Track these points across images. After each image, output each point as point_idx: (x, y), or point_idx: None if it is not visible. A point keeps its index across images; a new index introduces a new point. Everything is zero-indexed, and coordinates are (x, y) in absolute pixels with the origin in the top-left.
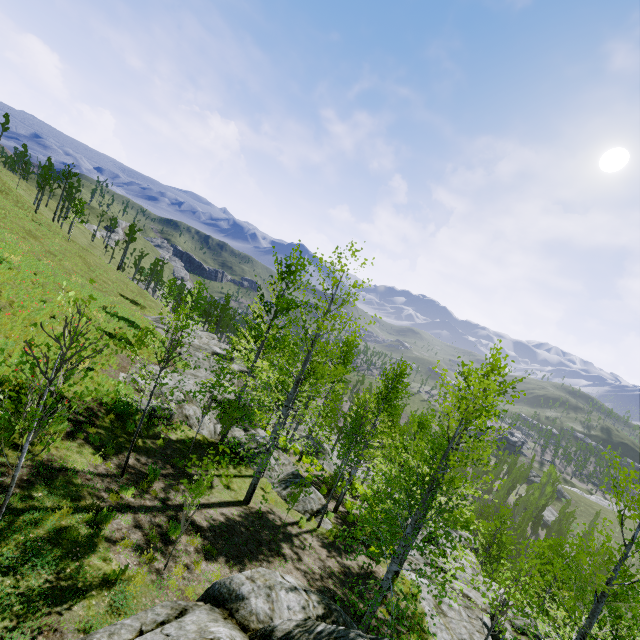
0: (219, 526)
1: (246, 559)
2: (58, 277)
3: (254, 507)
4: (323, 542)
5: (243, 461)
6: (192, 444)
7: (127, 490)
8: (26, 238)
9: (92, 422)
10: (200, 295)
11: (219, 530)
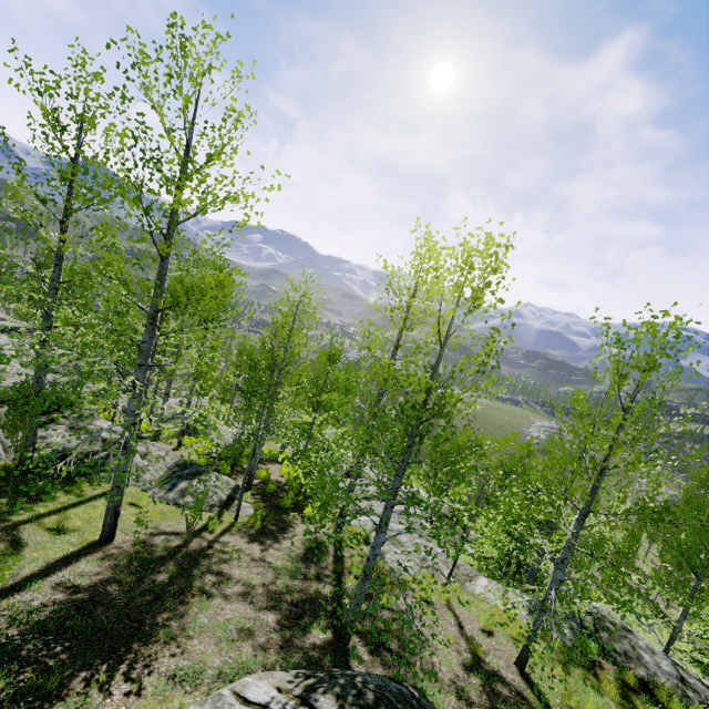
0: (54, 616)
1: (134, 643)
2: None
3: (125, 540)
4: (250, 535)
5: (83, 476)
6: None
7: None
8: None
9: None
10: None
11: (56, 624)
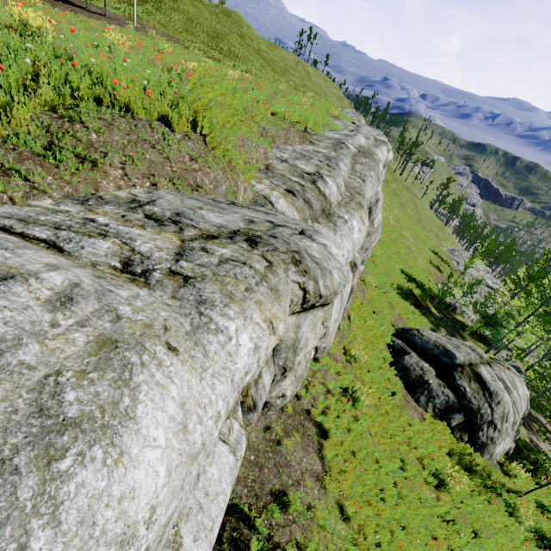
0: None
1: None
2: (414, 229)
3: None
4: None
5: (485, 345)
6: (464, 323)
7: (444, 323)
8: (394, 197)
9: (432, 299)
10: (488, 247)
11: None
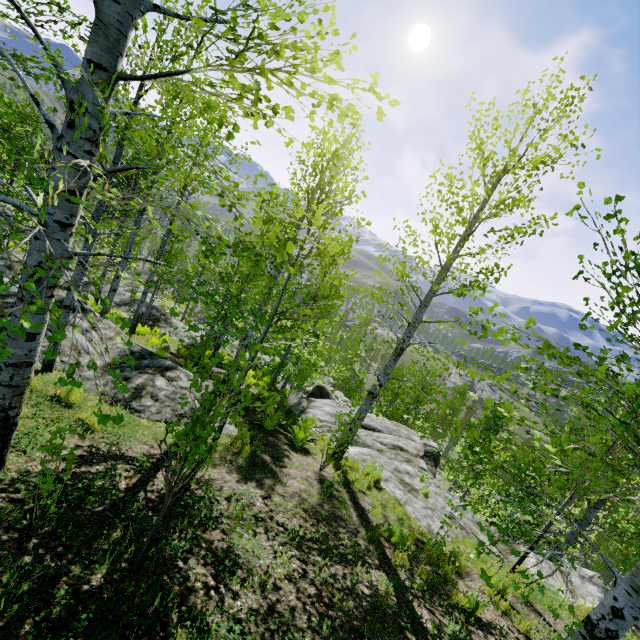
0: None
1: None
2: None
3: (25, 470)
4: (239, 467)
5: None
6: None
7: None
8: None
9: None
10: None
11: None
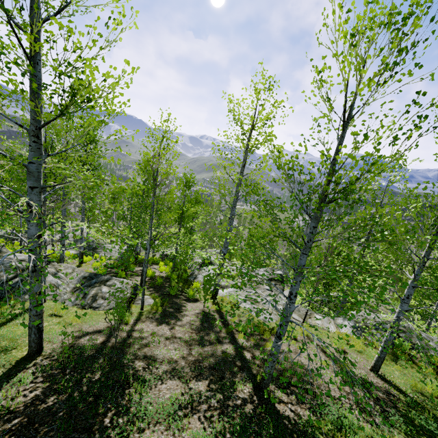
0: None
1: None
2: None
3: (53, 348)
4: (156, 319)
5: (2, 300)
6: None
7: None
8: None
9: None
10: None
11: None
